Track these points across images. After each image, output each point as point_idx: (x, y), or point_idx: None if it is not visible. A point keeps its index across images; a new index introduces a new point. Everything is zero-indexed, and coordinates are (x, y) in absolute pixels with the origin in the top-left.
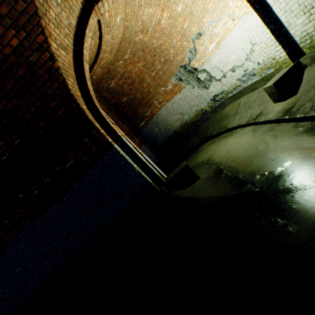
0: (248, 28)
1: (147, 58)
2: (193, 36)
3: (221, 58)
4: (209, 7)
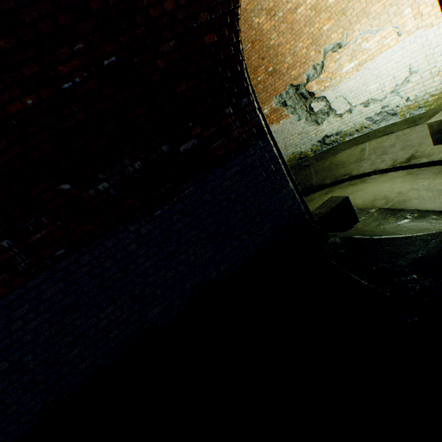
0: (415, 49)
1: (253, 58)
2: (329, 46)
3: (356, 85)
4: (373, 10)
